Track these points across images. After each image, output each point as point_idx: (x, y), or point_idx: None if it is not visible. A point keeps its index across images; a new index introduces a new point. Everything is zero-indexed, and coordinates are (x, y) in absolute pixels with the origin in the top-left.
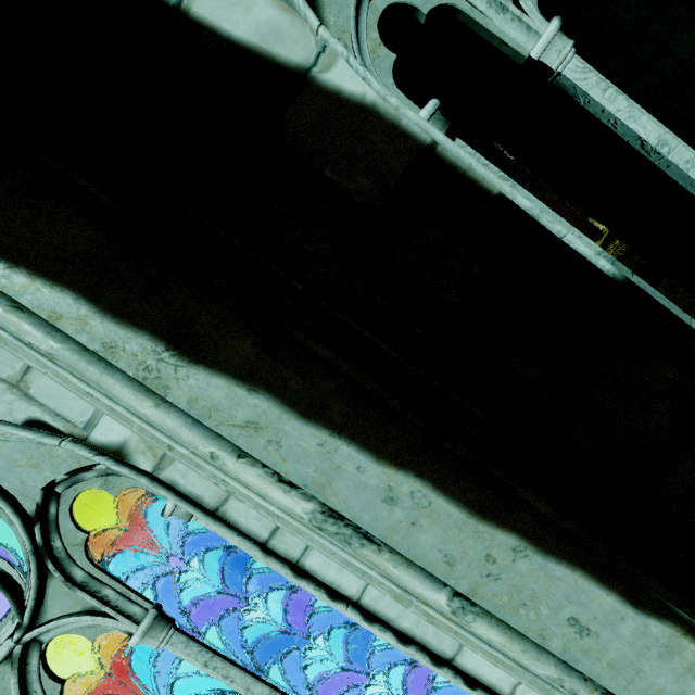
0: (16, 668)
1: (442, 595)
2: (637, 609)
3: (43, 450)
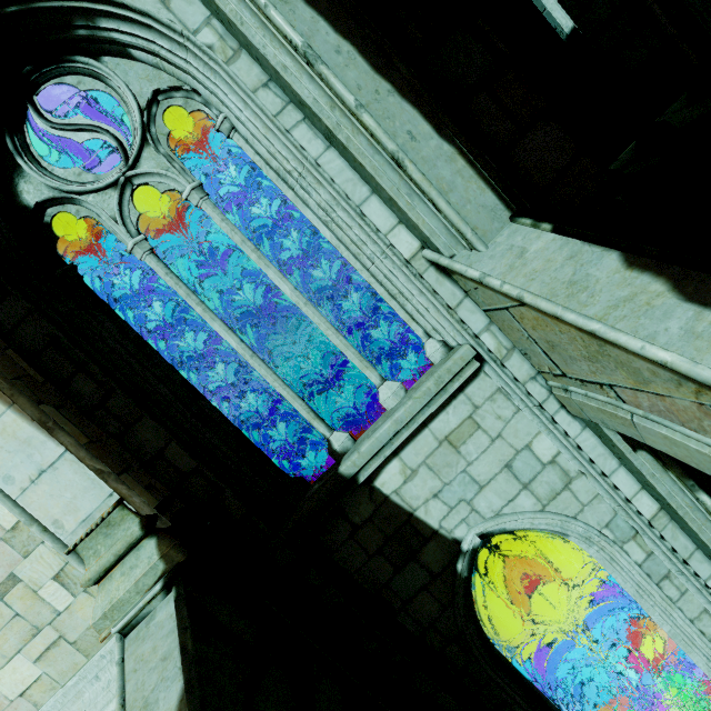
0: (119, 190)
1: (353, 97)
2: (440, 136)
3: (156, 73)
